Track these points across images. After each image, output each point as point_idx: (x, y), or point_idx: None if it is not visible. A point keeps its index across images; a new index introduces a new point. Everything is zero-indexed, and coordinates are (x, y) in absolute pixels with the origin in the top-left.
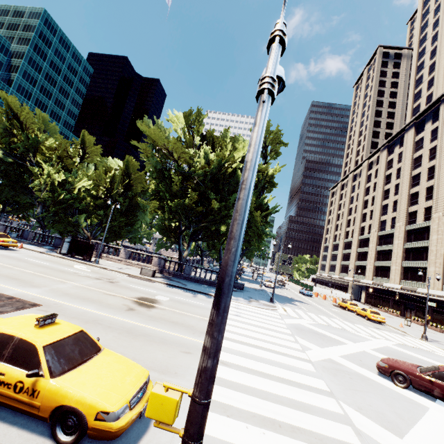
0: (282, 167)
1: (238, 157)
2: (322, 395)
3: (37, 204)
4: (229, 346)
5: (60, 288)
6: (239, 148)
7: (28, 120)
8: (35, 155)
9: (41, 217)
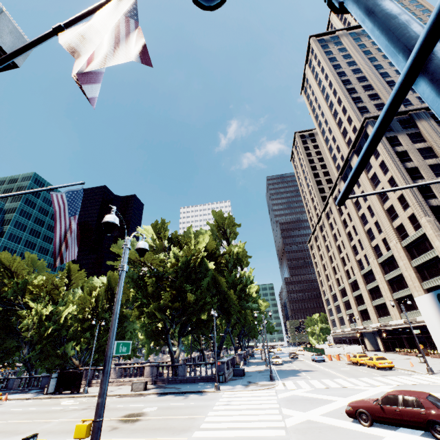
0: (244, 243)
1: (202, 247)
2: None
3: (23, 345)
4: (206, 435)
5: (44, 429)
6: (201, 240)
7: (18, 267)
8: (23, 297)
9: (27, 358)
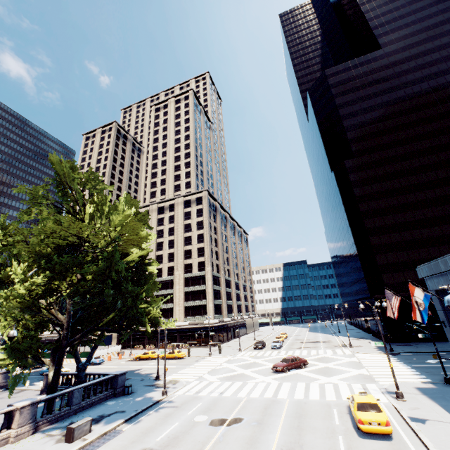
0: None
1: None
2: (310, 384)
3: None
4: (285, 395)
5: None
6: (142, 233)
7: None
8: None
9: None
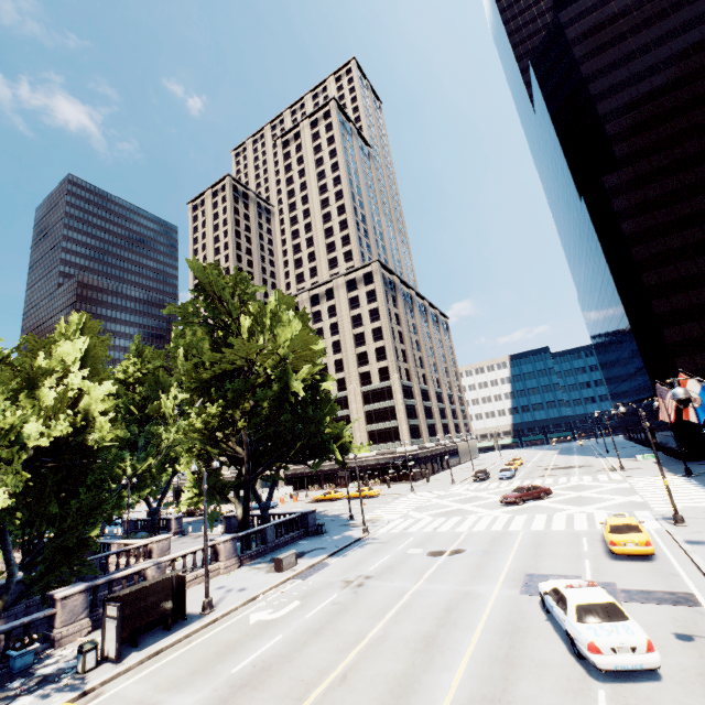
0: None
1: None
2: (554, 515)
3: None
4: (519, 527)
5: (457, 584)
6: None
7: None
8: None
9: None
